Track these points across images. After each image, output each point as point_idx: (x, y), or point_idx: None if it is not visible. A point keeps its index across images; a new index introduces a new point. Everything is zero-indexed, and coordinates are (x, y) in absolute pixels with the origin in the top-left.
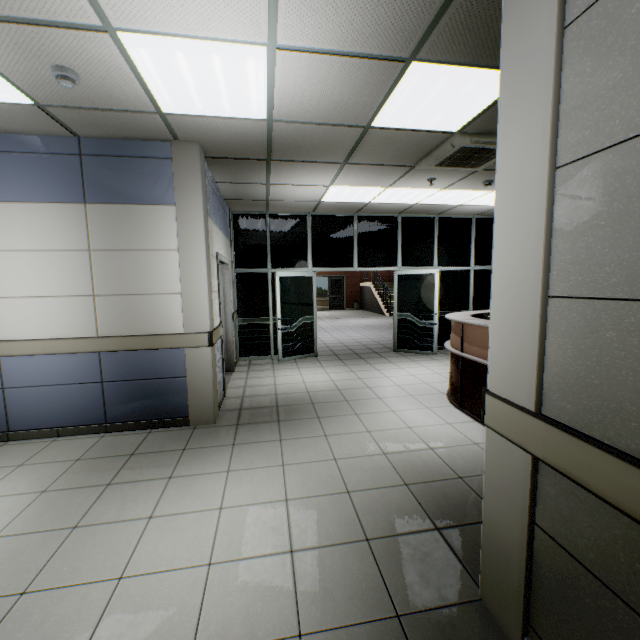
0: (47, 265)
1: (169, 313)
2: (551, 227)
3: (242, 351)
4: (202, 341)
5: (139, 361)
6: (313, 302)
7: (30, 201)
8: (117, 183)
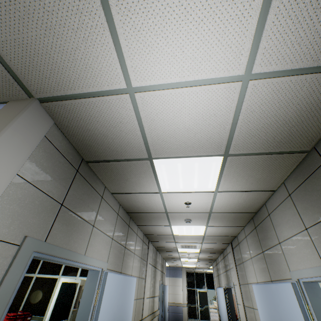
0: None
1: (180, 298)
2: (216, 292)
3: (189, 316)
4: (185, 305)
5: (175, 308)
6: (207, 300)
7: None
8: (174, 273)
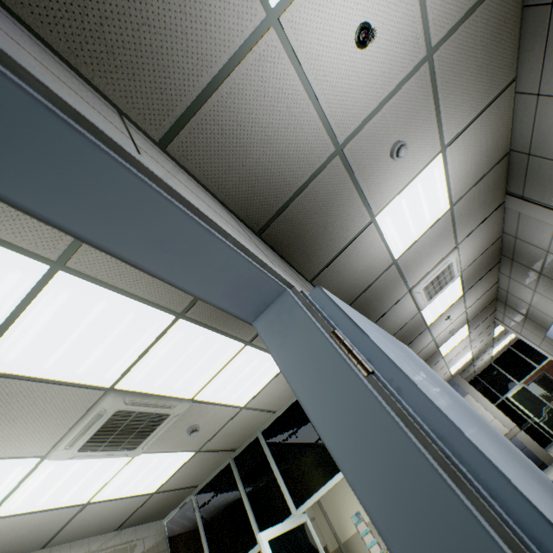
0: None
1: (498, 427)
2: (547, 352)
3: None
4: (517, 429)
5: None
6: (538, 398)
7: None
8: None
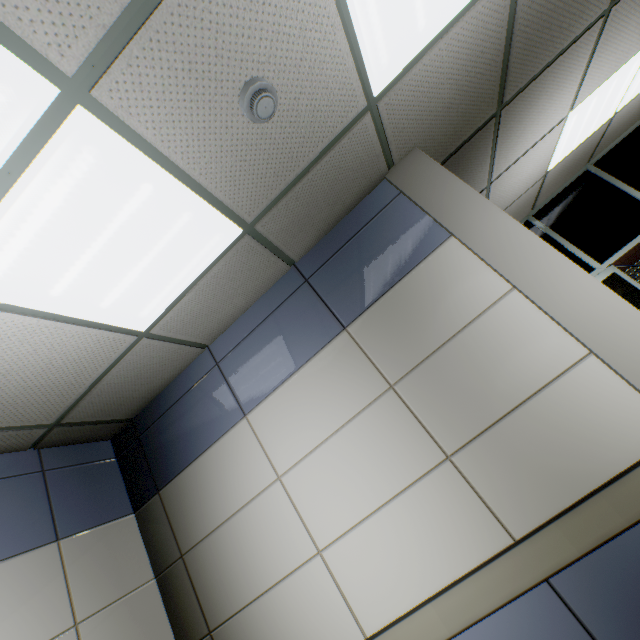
0: (354, 450)
1: (603, 407)
2: None
3: None
4: None
5: None
6: None
7: (289, 375)
8: (361, 275)
